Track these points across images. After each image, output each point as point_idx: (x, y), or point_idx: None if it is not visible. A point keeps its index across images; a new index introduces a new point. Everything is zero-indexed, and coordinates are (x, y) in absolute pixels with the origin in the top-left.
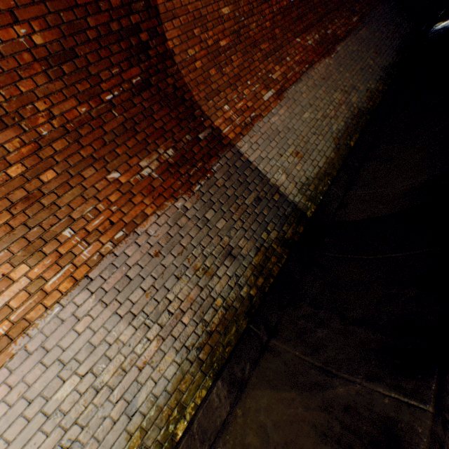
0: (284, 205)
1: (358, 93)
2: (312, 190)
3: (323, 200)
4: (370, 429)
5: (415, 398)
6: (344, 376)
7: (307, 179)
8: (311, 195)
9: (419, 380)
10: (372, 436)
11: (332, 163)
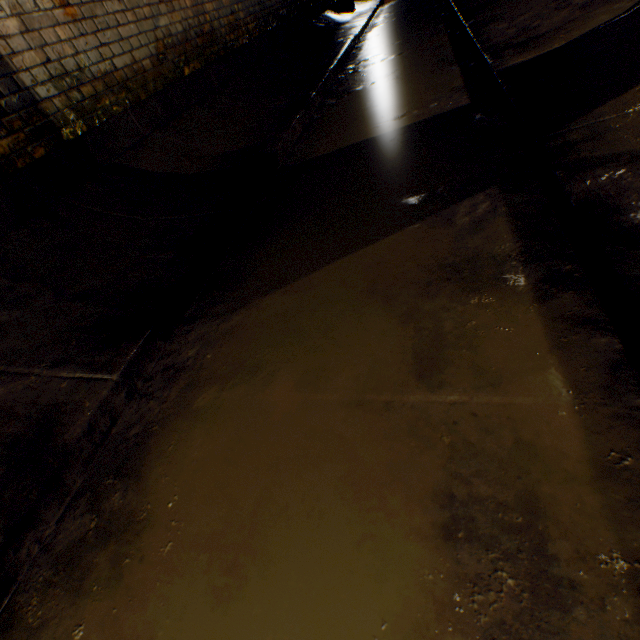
0: (2, 84)
1: (219, 5)
2: (88, 97)
3: (106, 123)
4: (20, 428)
5: (105, 371)
6: (18, 371)
7: (81, 70)
8: (84, 104)
9: (121, 349)
10: (17, 437)
11: (145, 78)
